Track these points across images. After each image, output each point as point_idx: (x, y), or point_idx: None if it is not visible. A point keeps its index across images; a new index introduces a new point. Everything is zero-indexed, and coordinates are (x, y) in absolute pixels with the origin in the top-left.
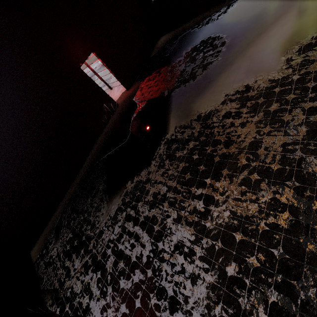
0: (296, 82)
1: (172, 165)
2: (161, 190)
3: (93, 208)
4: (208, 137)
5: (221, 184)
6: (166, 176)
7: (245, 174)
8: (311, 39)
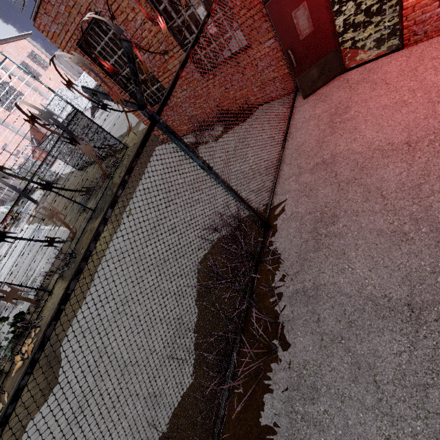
0: None
1: None
2: None
3: None
4: None
5: None
6: None
7: None
8: None
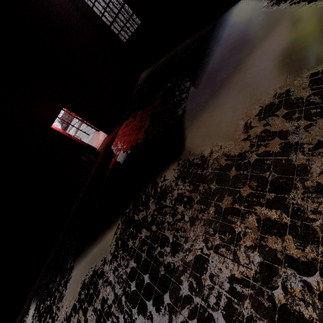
0: (253, 167)
1: (123, 260)
2: (109, 297)
3: (58, 293)
4: (158, 229)
5: (160, 319)
6: (116, 275)
7: (186, 315)
8: (273, 98)
